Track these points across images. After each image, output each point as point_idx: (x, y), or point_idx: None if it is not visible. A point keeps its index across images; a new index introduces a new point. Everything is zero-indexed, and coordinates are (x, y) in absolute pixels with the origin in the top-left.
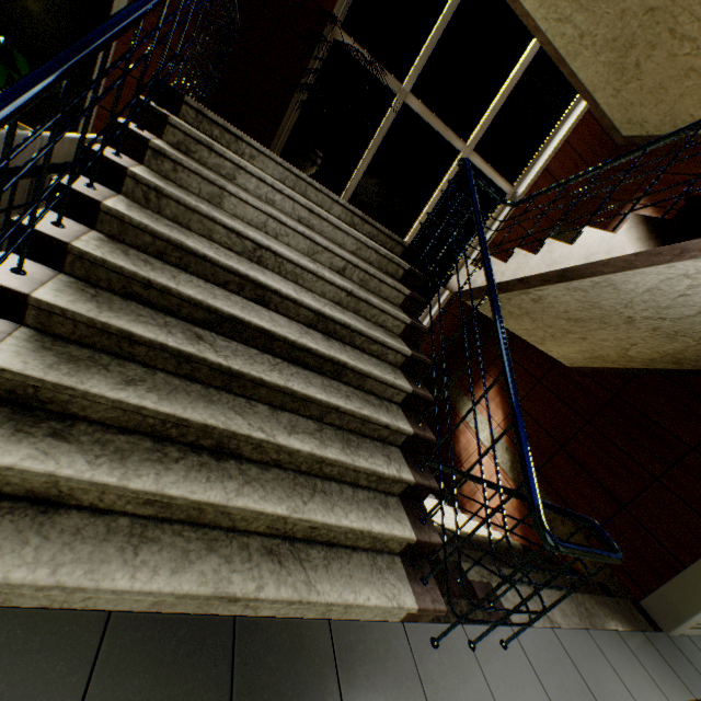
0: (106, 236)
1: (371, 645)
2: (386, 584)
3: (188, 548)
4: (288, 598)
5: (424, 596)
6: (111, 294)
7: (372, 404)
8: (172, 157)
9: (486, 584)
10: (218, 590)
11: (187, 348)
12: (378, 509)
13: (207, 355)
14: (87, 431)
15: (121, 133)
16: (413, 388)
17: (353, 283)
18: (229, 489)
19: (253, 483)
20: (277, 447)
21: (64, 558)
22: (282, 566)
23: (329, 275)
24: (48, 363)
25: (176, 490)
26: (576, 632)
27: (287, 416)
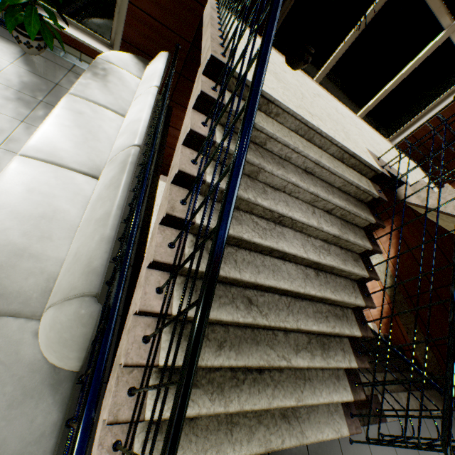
0: (193, 234)
1: (324, 448)
2: (334, 422)
3: (251, 424)
4: (295, 444)
5: (351, 426)
6: (201, 281)
7: (339, 317)
8: (229, 152)
9: (375, 396)
10: (267, 448)
11: (248, 319)
12: (334, 383)
13: (258, 320)
14: (202, 374)
15: (194, 137)
16: (365, 302)
17: (336, 219)
18: (268, 395)
19: (278, 385)
20: (292, 367)
21: (206, 445)
22: (289, 424)
23: (325, 227)
24: (184, 348)
25: (248, 405)
26: (417, 419)
27: (292, 337)
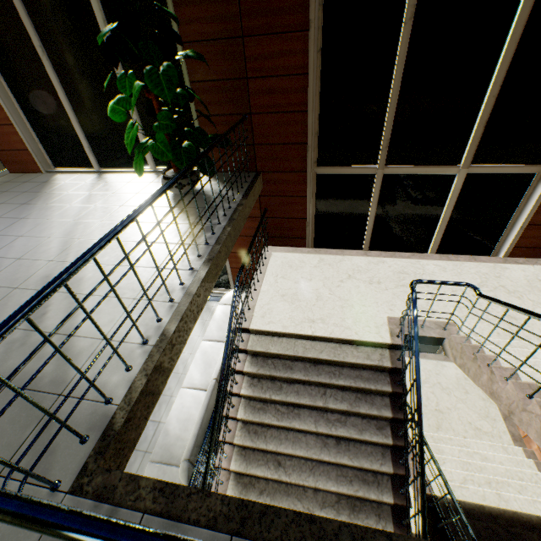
0: None
1: None
2: None
3: None
4: None
5: None
6: None
7: None
8: None
9: None
10: None
11: None
12: None
13: None
14: None
15: None
16: None
17: None
18: None
19: None
20: None
21: None
22: None
23: None
24: None
25: None
26: None
27: None
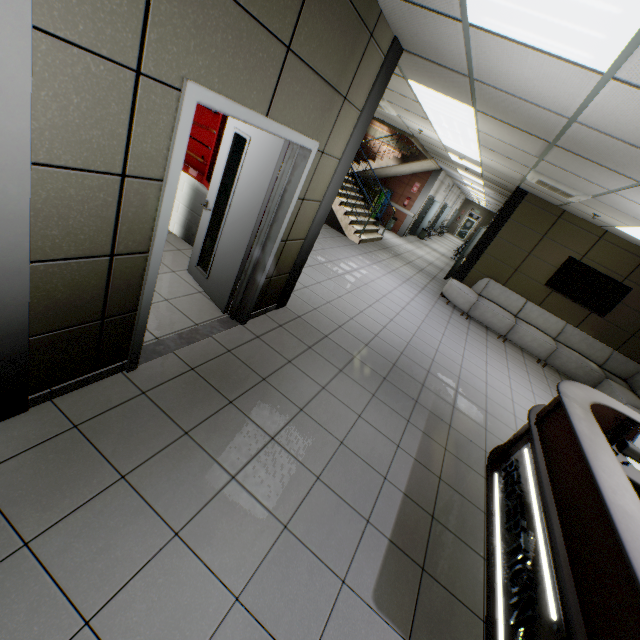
0: None
1: None
2: None
3: None
4: None
5: None
6: None
7: None
8: None
9: None
10: None
11: None
12: None
13: None
14: None
15: None
16: None
17: None
18: None
19: None
20: None
21: None
22: None
23: None
24: None
25: None
26: None
27: None
